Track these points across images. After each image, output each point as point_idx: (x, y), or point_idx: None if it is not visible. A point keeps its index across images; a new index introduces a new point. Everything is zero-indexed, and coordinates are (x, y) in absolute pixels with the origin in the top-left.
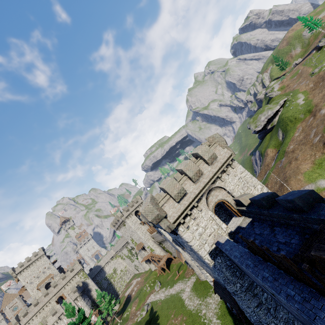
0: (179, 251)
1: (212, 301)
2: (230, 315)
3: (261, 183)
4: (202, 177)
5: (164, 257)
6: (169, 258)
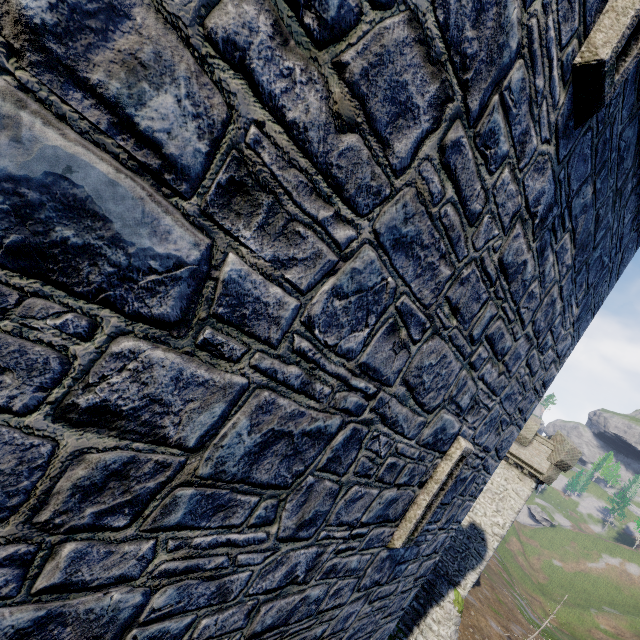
0: None
1: None
2: None
3: (508, 527)
4: None
5: None
6: None
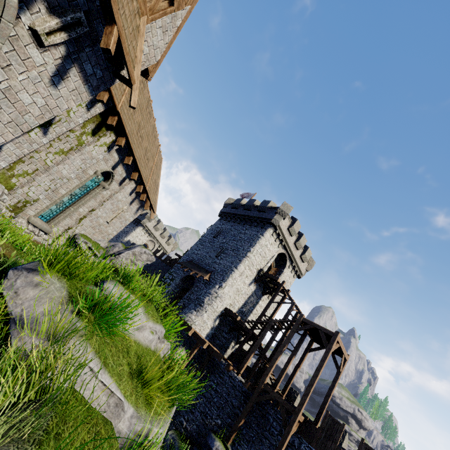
0: None
1: None
2: None
3: None
4: (161, 239)
5: None
6: None
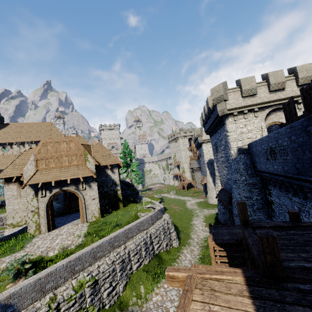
0: (206, 174)
1: (207, 211)
2: (215, 220)
3: None
4: (281, 92)
5: (189, 181)
6: (192, 185)
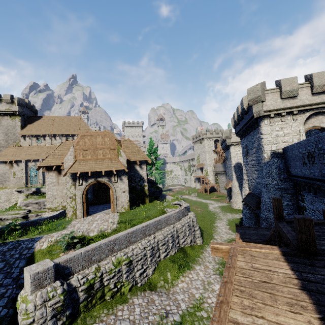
0: (232, 177)
1: (231, 215)
2: (239, 224)
3: None
4: None
5: (212, 184)
6: (214, 189)
